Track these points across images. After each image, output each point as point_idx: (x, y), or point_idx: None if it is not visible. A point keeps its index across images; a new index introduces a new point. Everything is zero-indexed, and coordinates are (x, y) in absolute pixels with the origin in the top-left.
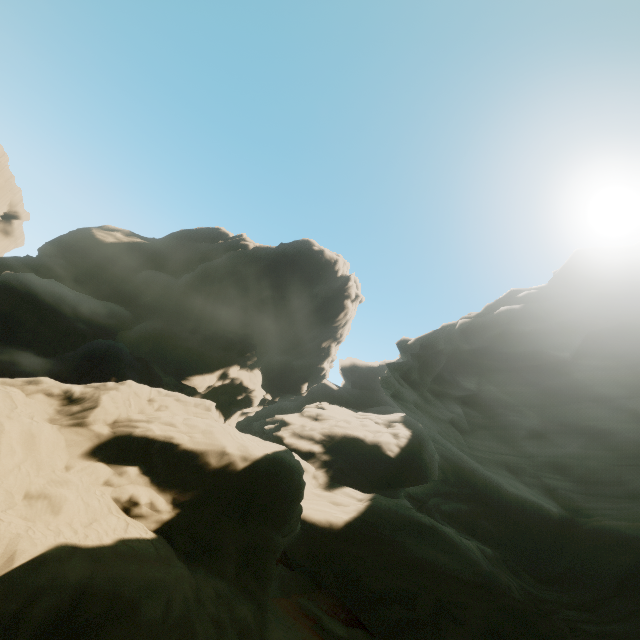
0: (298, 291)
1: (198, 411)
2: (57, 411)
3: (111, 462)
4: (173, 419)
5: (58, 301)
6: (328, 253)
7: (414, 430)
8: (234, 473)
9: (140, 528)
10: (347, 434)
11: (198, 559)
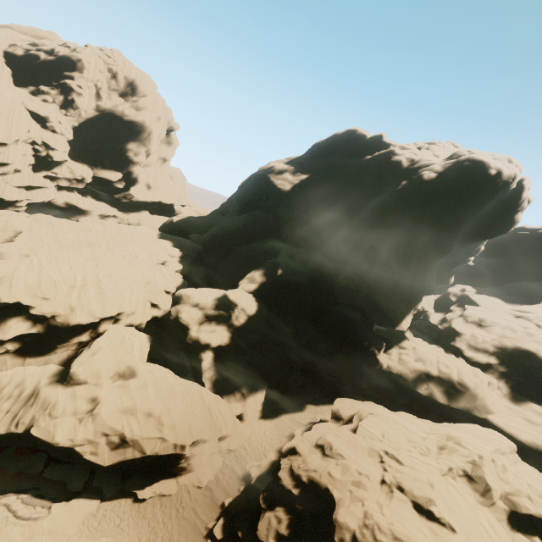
0: (469, 221)
1: (512, 457)
2: (473, 491)
3: (521, 530)
4: (526, 490)
5: (307, 283)
6: (506, 173)
7: None
8: None
9: None
10: (517, 346)
11: None
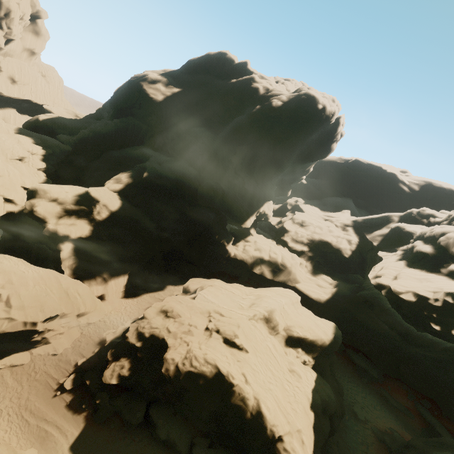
0: (301, 145)
1: (297, 304)
2: (268, 327)
3: (292, 346)
4: (299, 323)
5: (172, 186)
6: (329, 109)
7: (360, 236)
8: (326, 346)
9: (311, 371)
10: (321, 239)
11: (322, 373)
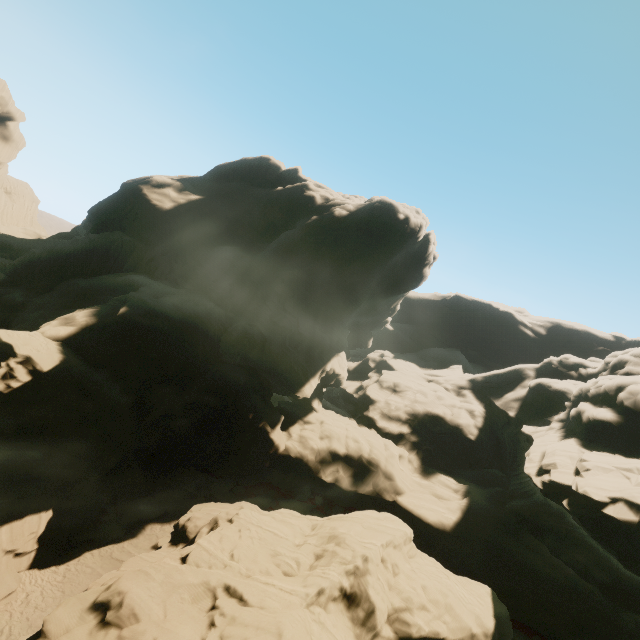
0: (381, 269)
1: (408, 548)
2: (351, 621)
3: None
4: (420, 597)
5: (171, 330)
6: (413, 220)
7: (485, 403)
8: None
9: None
10: (428, 412)
11: None
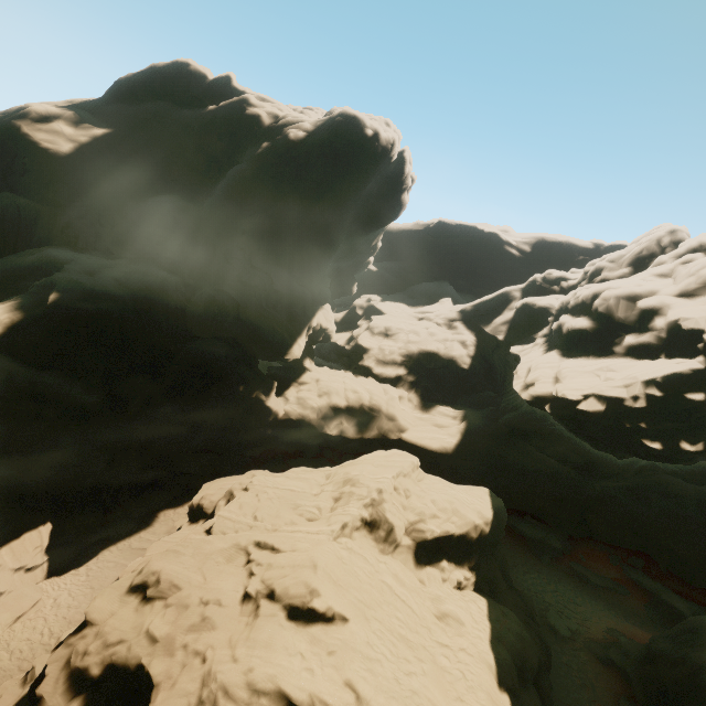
0: (355, 202)
1: (416, 475)
2: (375, 541)
3: (429, 562)
4: (430, 509)
5: (123, 312)
6: (384, 135)
7: (476, 332)
8: (486, 536)
9: (475, 597)
10: (422, 350)
11: (493, 590)
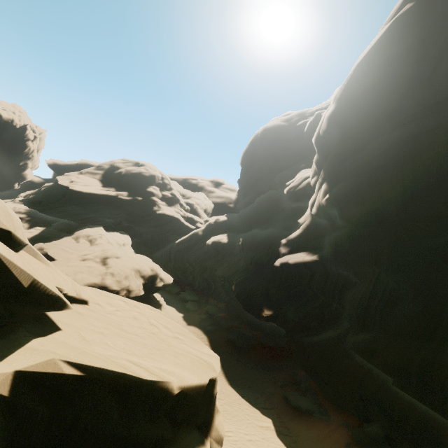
0: None
1: None
2: None
3: None
4: None
5: None
6: (5, 116)
7: None
8: None
9: None
10: None
11: None
